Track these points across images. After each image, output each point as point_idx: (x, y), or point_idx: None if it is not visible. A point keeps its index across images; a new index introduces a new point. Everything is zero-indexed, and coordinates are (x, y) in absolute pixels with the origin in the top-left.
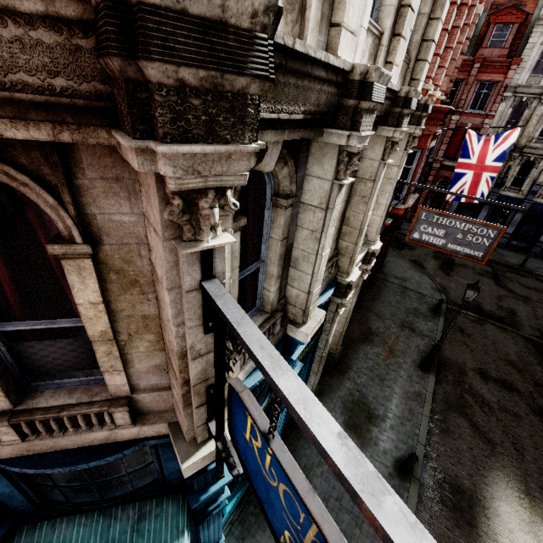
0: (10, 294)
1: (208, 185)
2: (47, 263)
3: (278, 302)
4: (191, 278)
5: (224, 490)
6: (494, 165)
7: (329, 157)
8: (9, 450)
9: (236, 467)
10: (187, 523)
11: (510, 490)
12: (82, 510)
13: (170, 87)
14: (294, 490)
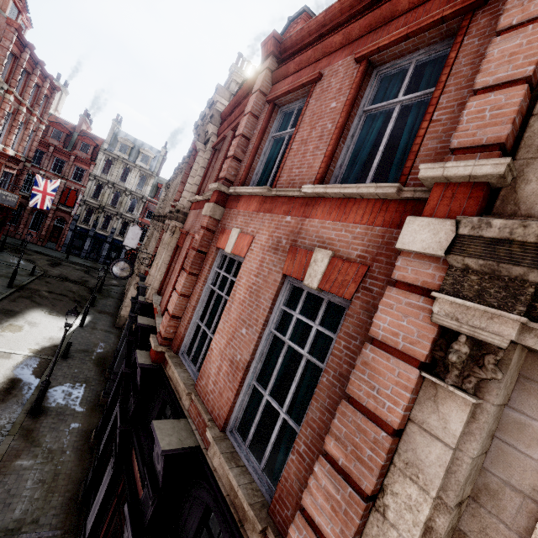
0: None
1: None
2: None
3: None
4: None
5: None
6: (51, 193)
7: None
8: None
9: None
10: None
11: (41, 311)
12: None
13: None
14: None
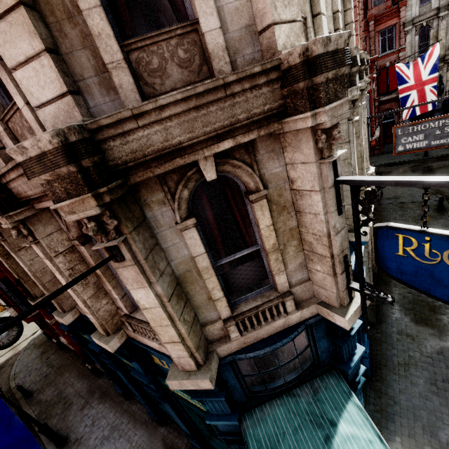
0: (219, 242)
1: (337, 121)
2: (234, 217)
3: None
4: (330, 179)
5: (360, 365)
6: (431, 77)
7: None
8: (235, 345)
9: (388, 296)
10: (349, 387)
11: None
12: (272, 398)
13: (324, 83)
14: None
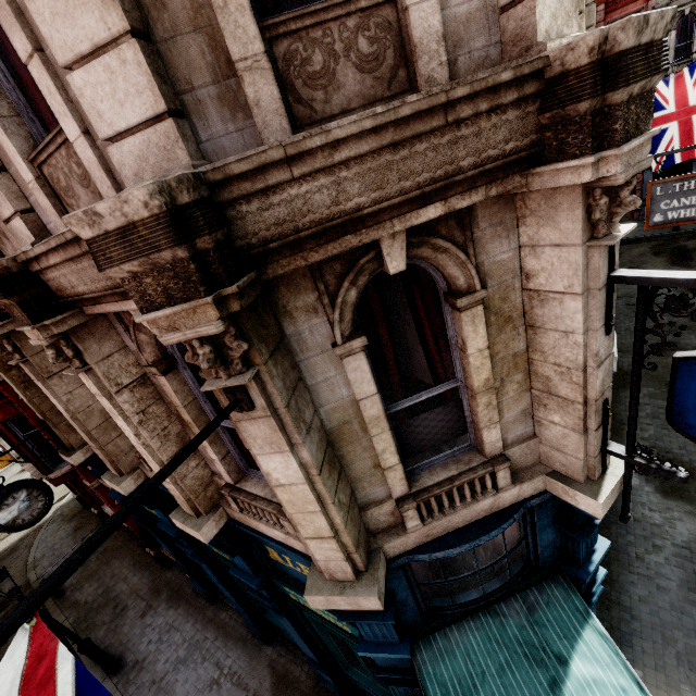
0: (394, 375)
1: (632, 174)
2: (421, 334)
3: None
4: (603, 274)
5: (598, 567)
6: None
7: None
8: (413, 539)
9: (679, 470)
10: (585, 603)
11: None
12: (461, 617)
13: (624, 103)
14: None
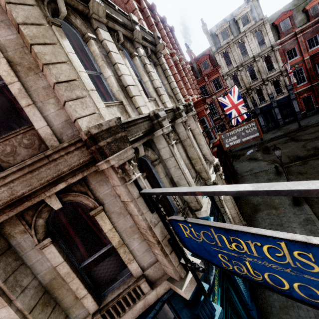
0: (81, 248)
1: (125, 161)
2: (89, 227)
3: (184, 205)
4: (136, 193)
5: None
6: (239, 101)
7: (161, 139)
8: None
9: (199, 266)
10: None
11: None
12: None
13: (106, 145)
14: (201, 227)
